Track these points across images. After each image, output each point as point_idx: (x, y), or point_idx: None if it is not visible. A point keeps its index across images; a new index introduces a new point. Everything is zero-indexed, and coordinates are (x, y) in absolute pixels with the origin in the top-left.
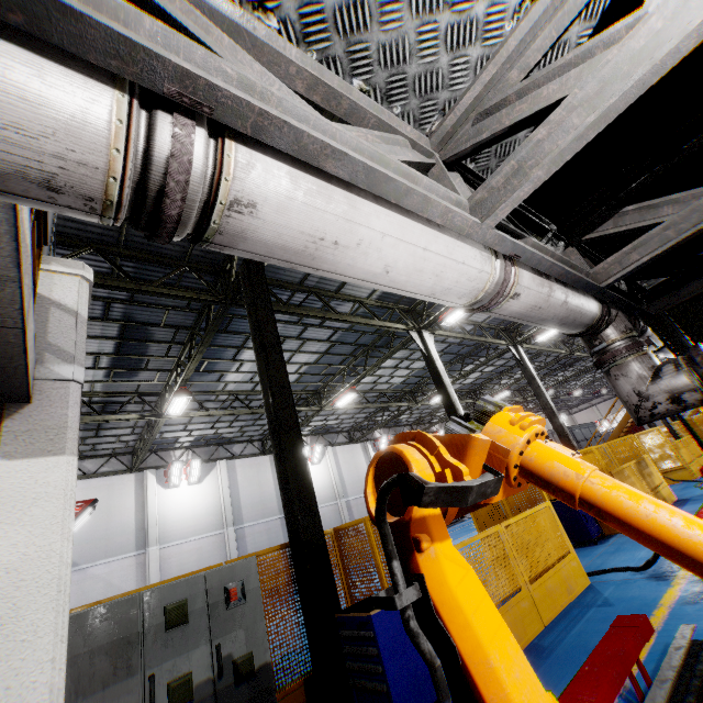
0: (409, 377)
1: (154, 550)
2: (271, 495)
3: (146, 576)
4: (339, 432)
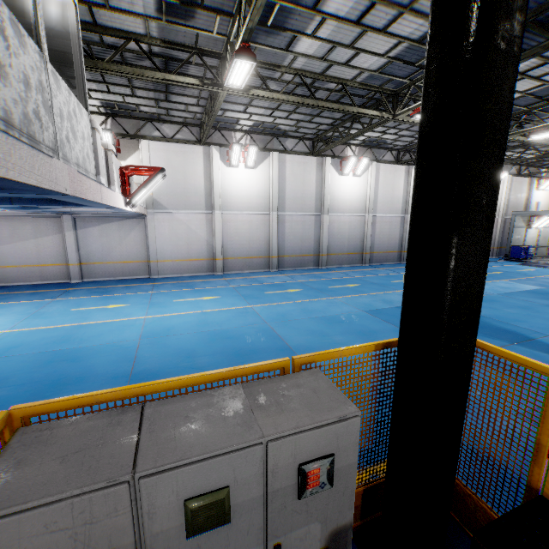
0: (525, 95)
1: (218, 214)
2: (311, 195)
3: (213, 230)
4: (389, 149)
